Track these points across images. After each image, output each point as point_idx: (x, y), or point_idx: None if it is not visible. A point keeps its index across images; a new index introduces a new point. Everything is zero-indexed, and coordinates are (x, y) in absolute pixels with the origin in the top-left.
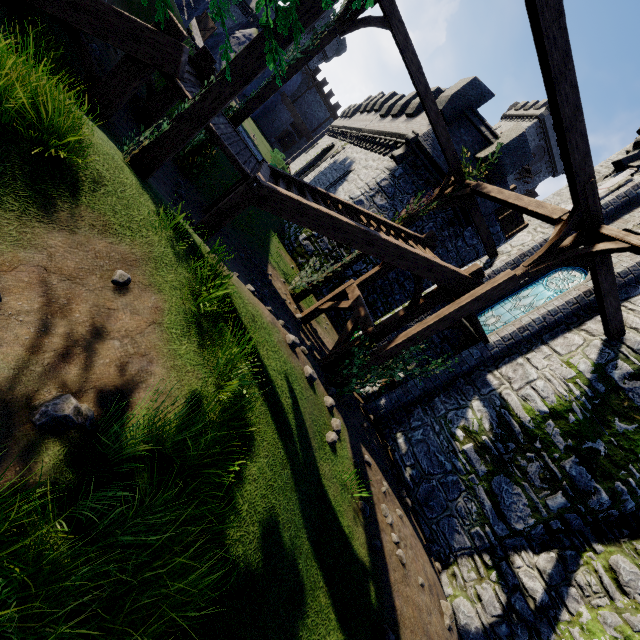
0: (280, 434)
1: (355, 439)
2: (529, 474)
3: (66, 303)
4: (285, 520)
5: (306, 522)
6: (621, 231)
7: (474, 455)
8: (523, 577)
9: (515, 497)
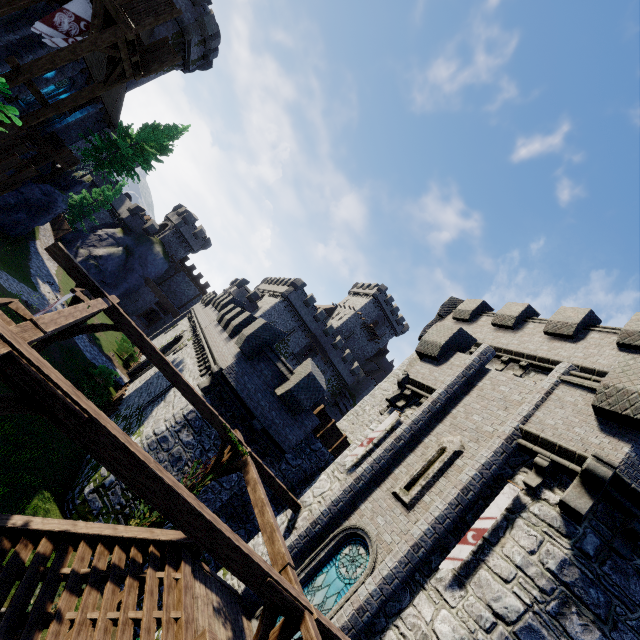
0: None
1: None
2: None
3: None
4: None
5: None
6: (314, 638)
7: None
8: None
9: None
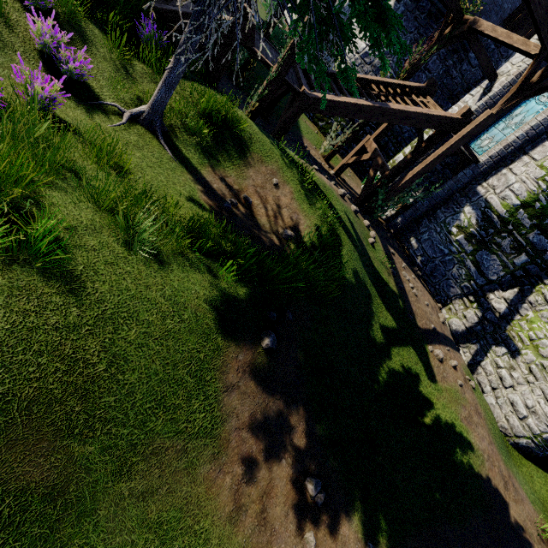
0: (350, 238)
1: (384, 242)
2: (502, 247)
3: (265, 198)
4: (359, 270)
5: (367, 274)
6: None
7: (464, 241)
8: (494, 303)
9: (492, 262)
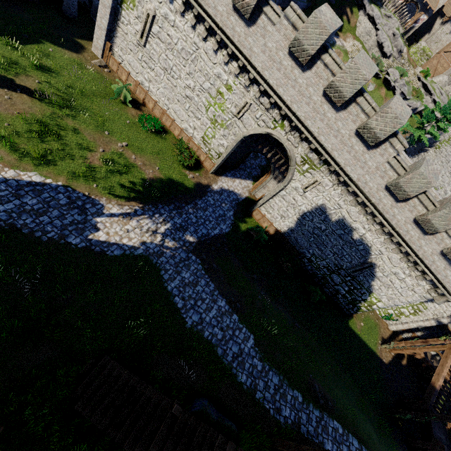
0: None
1: None
2: None
3: None
4: None
5: None
6: None
7: None
8: None
9: None
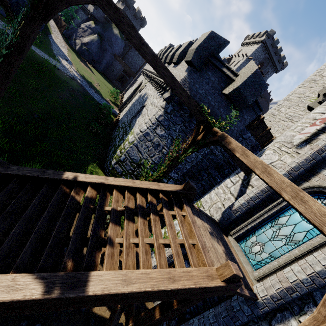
0: None
1: None
2: None
3: None
4: None
5: None
6: None
7: None
8: None
9: None
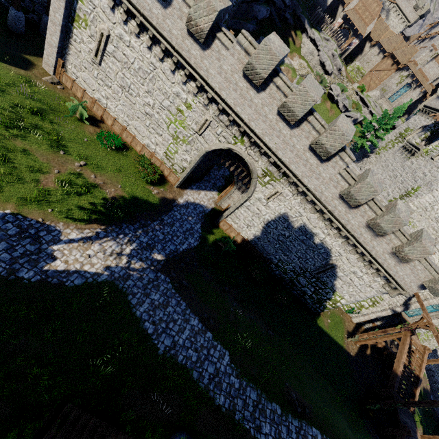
0: None
1: None
2: None
3: None
4: None
5: None
6: None
7: None
8: None
9: None
